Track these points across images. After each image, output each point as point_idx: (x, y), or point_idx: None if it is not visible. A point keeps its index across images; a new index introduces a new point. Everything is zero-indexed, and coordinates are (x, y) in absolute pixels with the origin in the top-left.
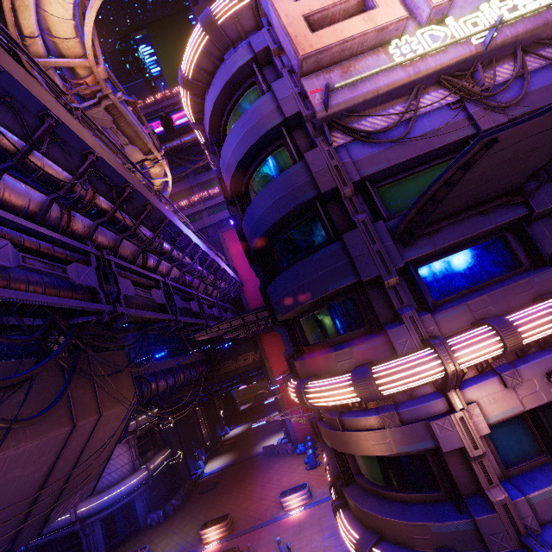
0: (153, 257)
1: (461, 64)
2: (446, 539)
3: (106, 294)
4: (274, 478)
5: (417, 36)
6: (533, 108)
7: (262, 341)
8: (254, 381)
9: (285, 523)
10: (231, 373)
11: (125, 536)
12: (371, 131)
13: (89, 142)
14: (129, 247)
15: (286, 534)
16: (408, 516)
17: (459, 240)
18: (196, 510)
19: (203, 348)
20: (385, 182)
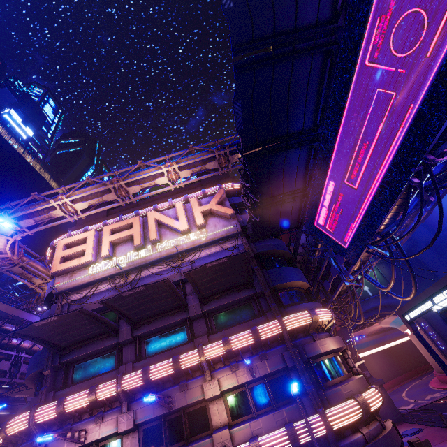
0: (21, 339)
1: (114, 274)
2: None
3: None
4: None
5: (102, 263)
6: None
7: None
8: None
9: None
10: None
11: None
12: (72, 300)
13: None
14: None
15: None
16: None
17: (87, 352)
18: None
19: None
20: None
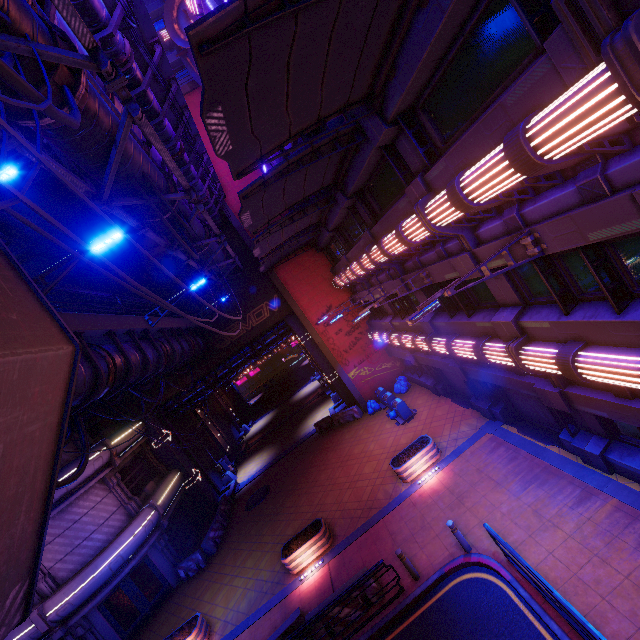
0: None
1: None
2: None
3: None
4: (355, 451)
5: None
6: None
7: (280, 279)
8: (276, 347)
9: (423, 498)
10: (242, 339)
11: (151, 609)
12: None
13: None
14: None
15: (437, 511)
16: None
17: None
18: (252, 532)
19: (193, 285)
20: None
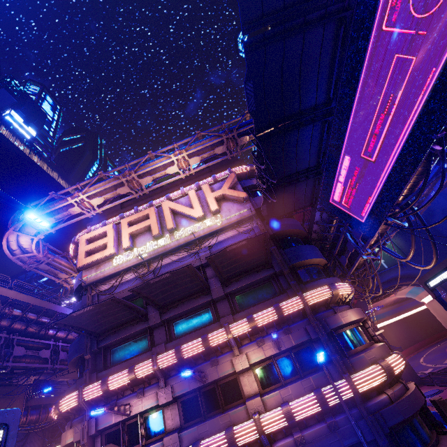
0: (56, 329)
1: (137, 264)
2: None
3: (2, 356)
4: None
5: (124, 254)
6: None
7: None
8: None
9: None
10: None
11: None
12: (101, 291)
13: (10, 295)
14: (36, 327)
15: None
16: None
17: (121, 337)
18: None
19: None
20: None
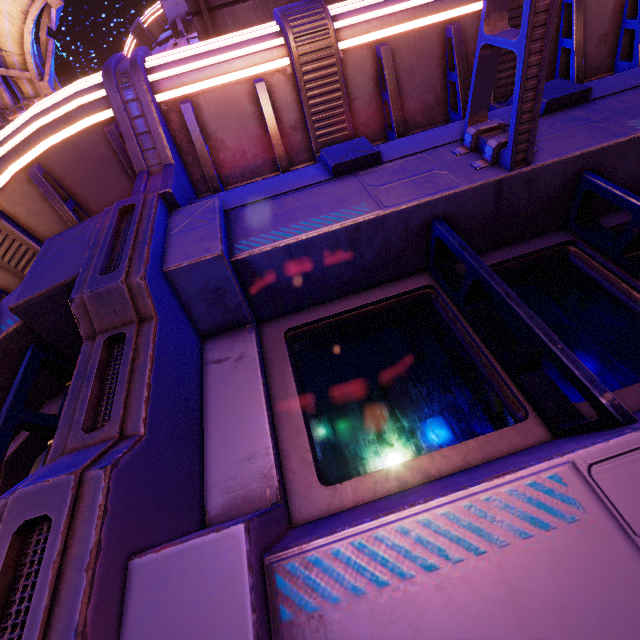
0: None
1: None
2: None
3: None
4: None
5: None
6: None
7: None
8: None
9: None
10: None
11: None
12: None
13: None
14: None
15: None
16: None
17: None
18: None
19: None
20: None
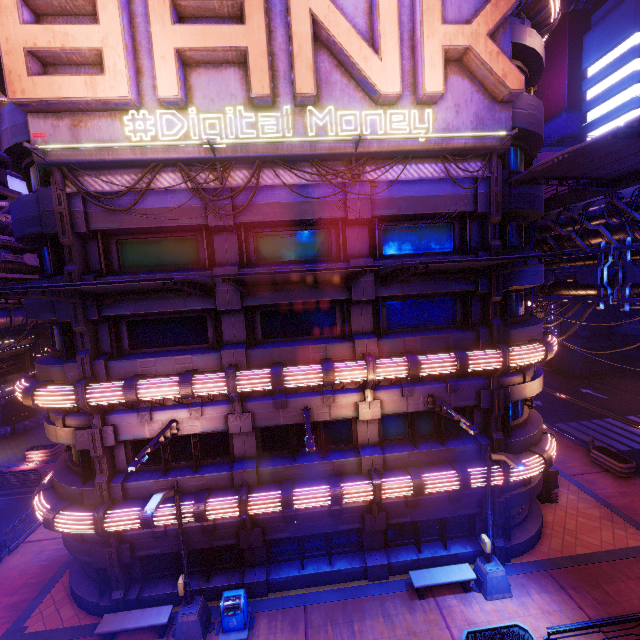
0: None
1: (194, 159)
2: (70, 495)
3: None
4: None
5: (158, 115)
6: (263, 219)
7: None
8: None
9: None
10: None
11: None
12: (93, 194)
13: None
14: None
15: None
16: (63, 478)
17: (153, 311)
18: (44, 434)
19: None
20: (126, 237)
